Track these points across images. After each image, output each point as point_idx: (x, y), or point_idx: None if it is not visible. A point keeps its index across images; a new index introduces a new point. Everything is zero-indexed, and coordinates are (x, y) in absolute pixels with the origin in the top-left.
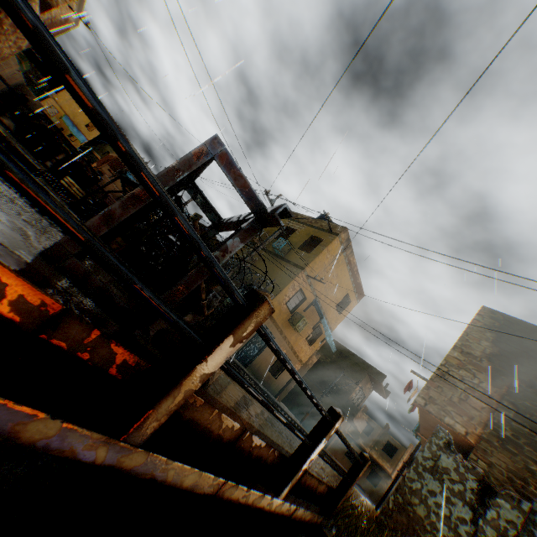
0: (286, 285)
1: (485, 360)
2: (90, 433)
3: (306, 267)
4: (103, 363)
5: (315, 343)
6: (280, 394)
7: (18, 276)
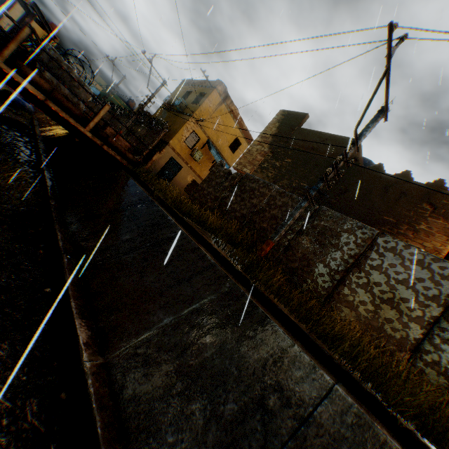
0: (181, 128)
1: (271, 137)
2: None
3: (194, 114)
4: None
5: None
6: None
7: None
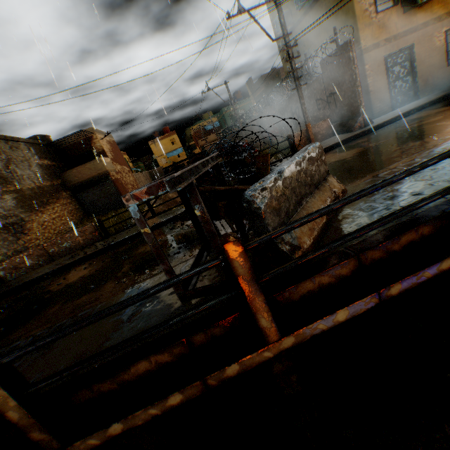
0: (352, 8)
1: None
2: (250, 356)
3: None
4: (224, 331)
5: None
6: None
7: (163, 349)
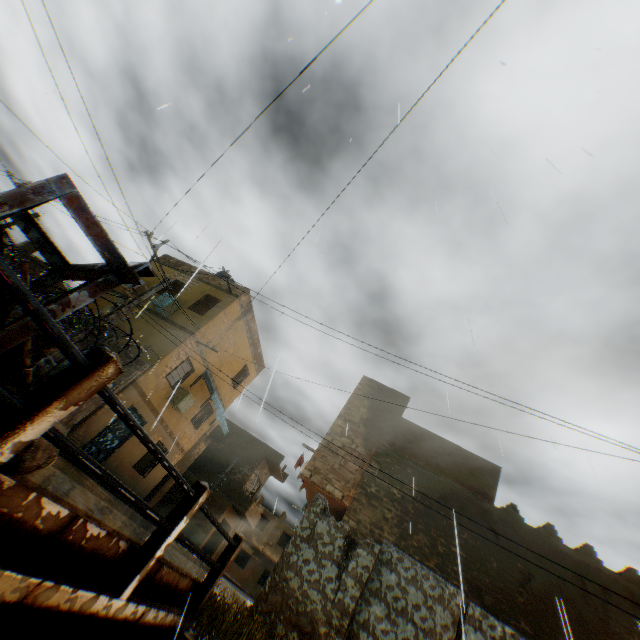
0: (168, 353)
1: (363, 425)
2: None
3: (197, 331)
4: None
5: (204, 425)
6: (151, 500)
7: None
